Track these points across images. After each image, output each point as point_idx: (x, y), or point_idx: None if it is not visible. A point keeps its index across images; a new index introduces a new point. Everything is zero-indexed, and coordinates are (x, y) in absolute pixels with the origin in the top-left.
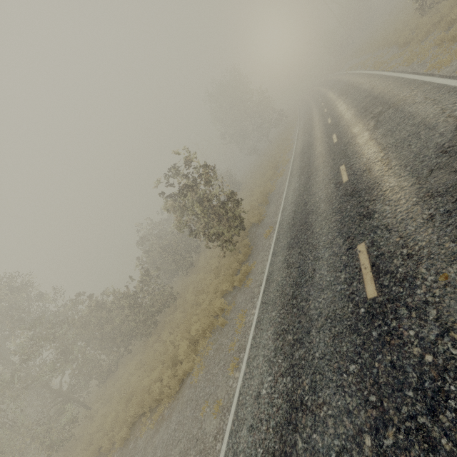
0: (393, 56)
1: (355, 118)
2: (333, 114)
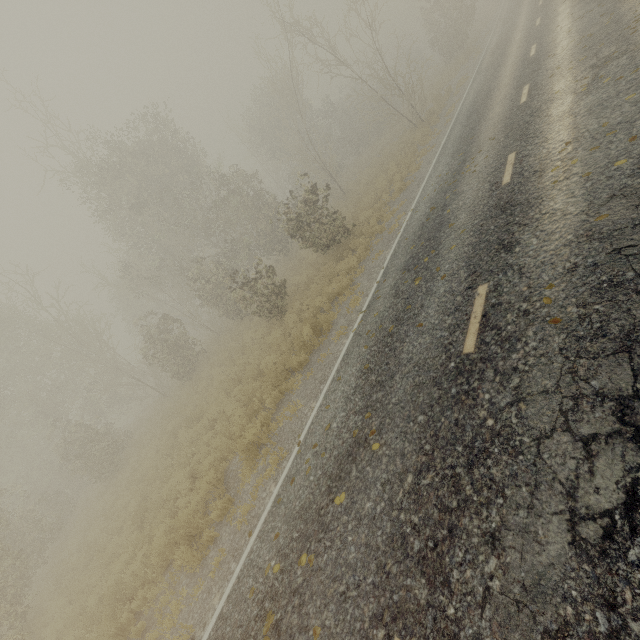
0: None
1: None
2: None
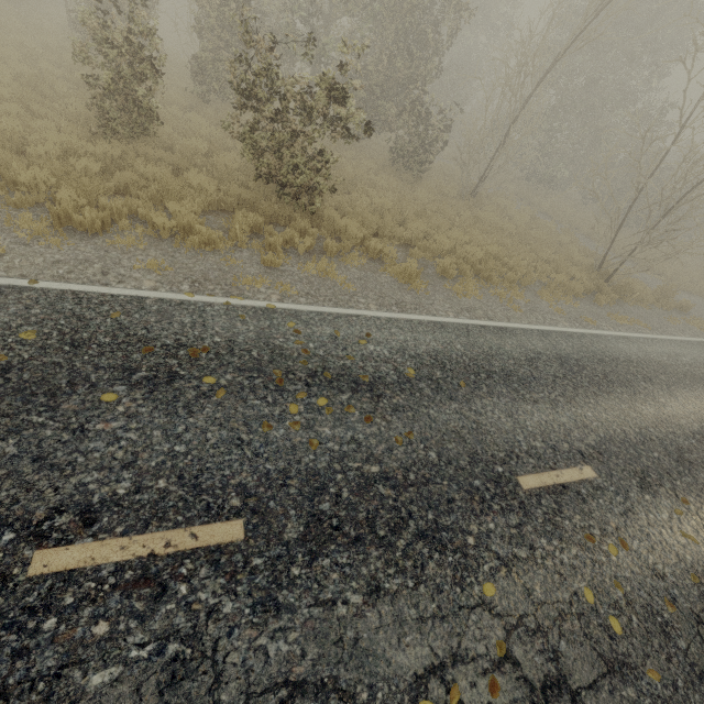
0: None
1: None
2: None
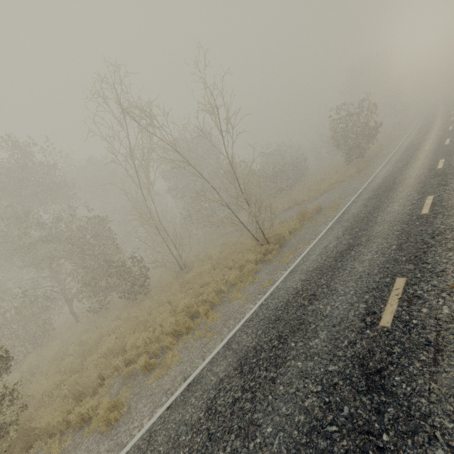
0: None
1: None
2: None
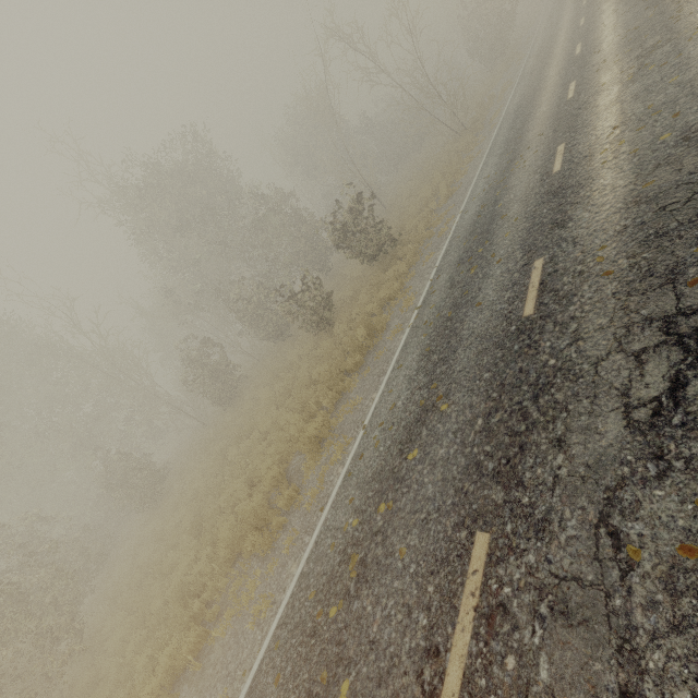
0: None
1: None
2: None
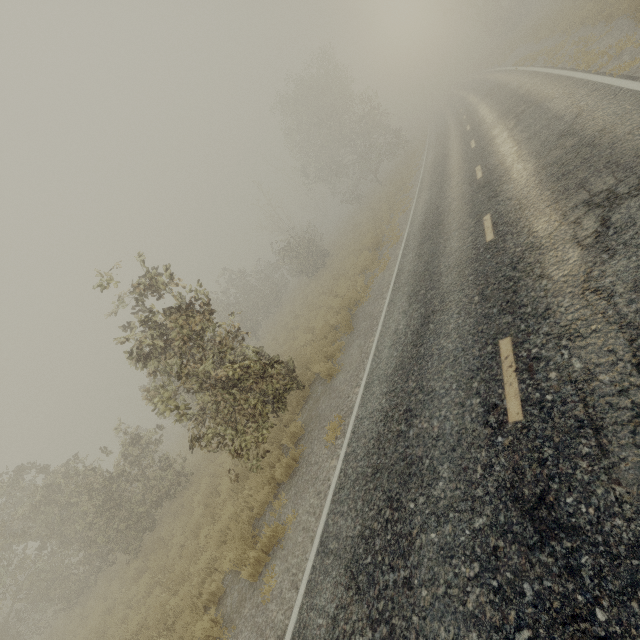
0: (621, 40)
1: (537, 186)
2: (486, 158)
